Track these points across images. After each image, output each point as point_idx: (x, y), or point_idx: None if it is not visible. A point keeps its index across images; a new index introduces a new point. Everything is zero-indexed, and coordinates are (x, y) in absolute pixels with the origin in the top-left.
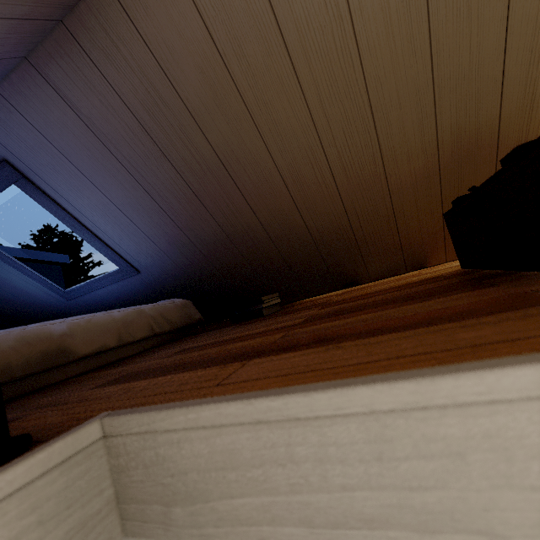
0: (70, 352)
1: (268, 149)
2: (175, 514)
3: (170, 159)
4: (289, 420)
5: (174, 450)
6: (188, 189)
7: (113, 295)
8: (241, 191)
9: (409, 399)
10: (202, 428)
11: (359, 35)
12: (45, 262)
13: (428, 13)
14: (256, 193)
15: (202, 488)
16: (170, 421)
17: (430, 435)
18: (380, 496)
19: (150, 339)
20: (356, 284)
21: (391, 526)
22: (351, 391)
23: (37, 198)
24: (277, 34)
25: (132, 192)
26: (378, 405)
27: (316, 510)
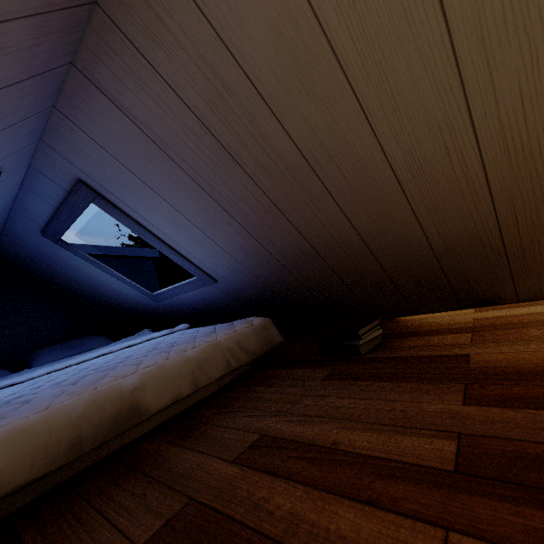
0: (142, 409)
1: (376, 135)
2: None
3: (240, 162)
4: None
5: None
6: (263, 196)
7: (194, 300)
8: (332, 194)
9: None
10: None
11: None
12: (139, 257)
13: None
14: (353, 196)
15: None
16: None
17: None
18: None
19: (227, 375)
20: (492, 304)
21: None
22: None
23: (114, 215)
24: None
25: (202, 204)
26: None
27: None
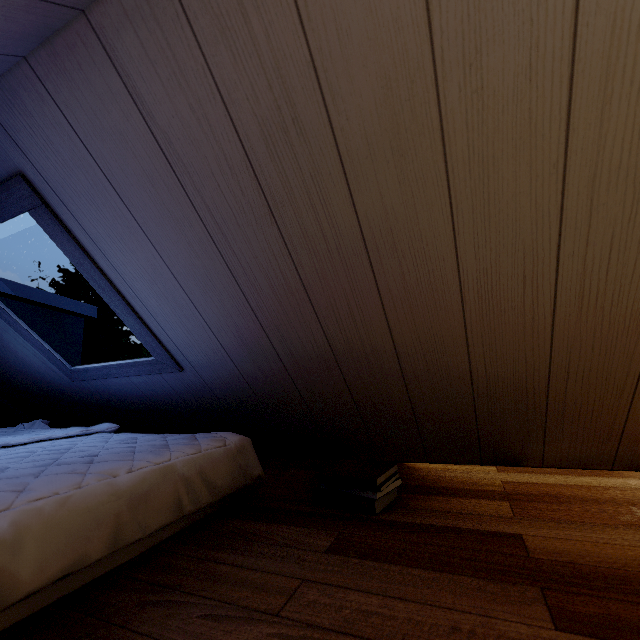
0: None
1: (456, 239)
2: None
3: (279, 221)
4: None
5: None
6: (294, 273)
7: (137, 389)
8: (381, 293)
9: None
10: None
11: None
12: (65, 311)
13: None
14: (406, 302)
15: None
16: None
17: None
18: None
19: (172, 523)
20: (515, 464)
21: None
22: None
23: (58, 239)
24: (564, 34)
25: (204, 260)
26: None
27: None
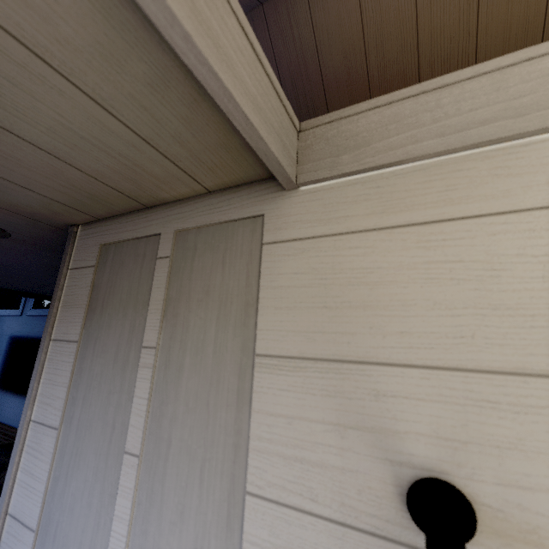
0: None
1: None
2: (342, 159)
3: None
4: (442, 88)
5: (352, 125)
6: None
7: None
8: None
9: (523, 56)
10: (378, 108)
11: (479, 49)
12: None
13: (542, 40)
14: None
15: (368, 139)
16: (356, 109)
17: (532, 71)
18: (494, 108)
19: None
20: None
21: (497, 120)
22: (487, 61)
23: None
24: (414, 37)
25: None
26: (503, 64)
27: (449, 127)
